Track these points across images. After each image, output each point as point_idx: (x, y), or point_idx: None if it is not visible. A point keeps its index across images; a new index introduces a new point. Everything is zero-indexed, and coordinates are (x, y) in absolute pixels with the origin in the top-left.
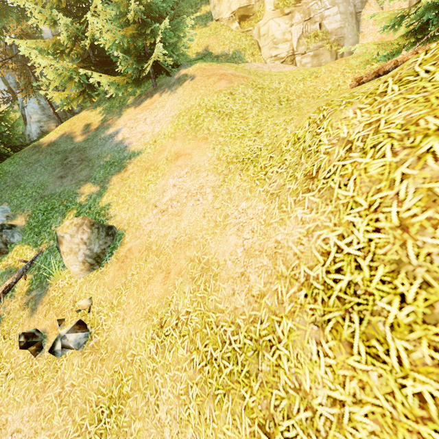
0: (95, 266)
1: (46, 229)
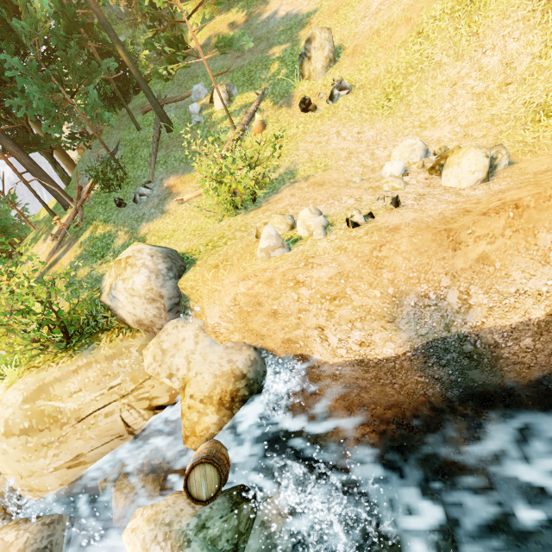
0: (331, 63)
1: (256, 80)
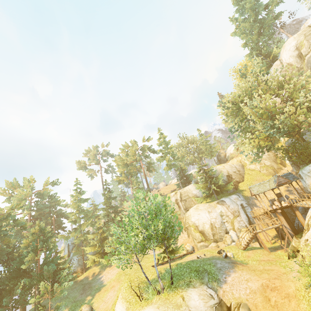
0: None
1: None
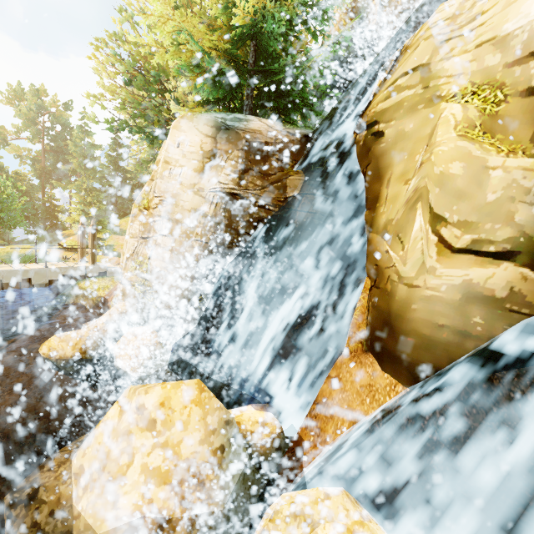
0: None
1: None
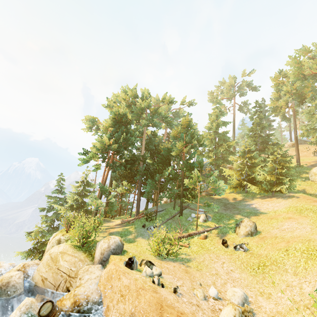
0: (249, 235)
1: (221, 221)
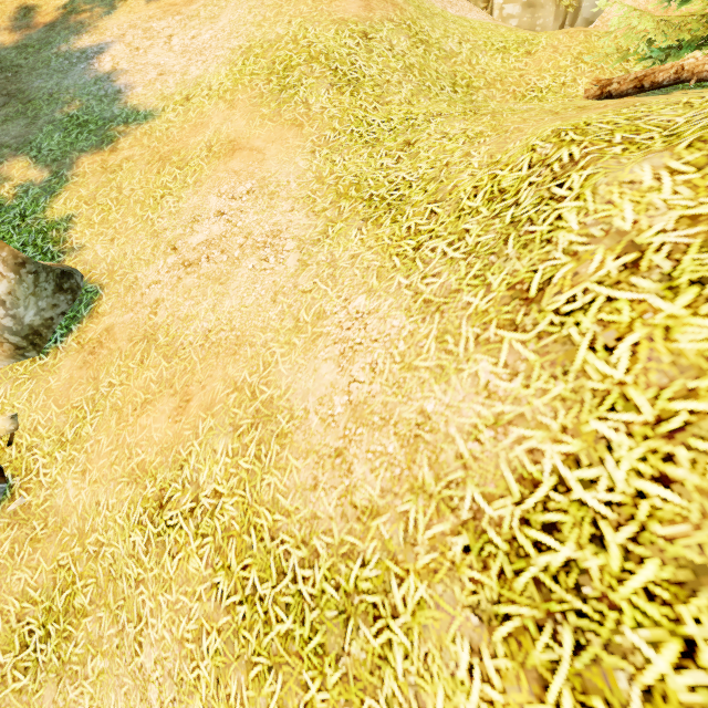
0: (28, 351)
1: None
